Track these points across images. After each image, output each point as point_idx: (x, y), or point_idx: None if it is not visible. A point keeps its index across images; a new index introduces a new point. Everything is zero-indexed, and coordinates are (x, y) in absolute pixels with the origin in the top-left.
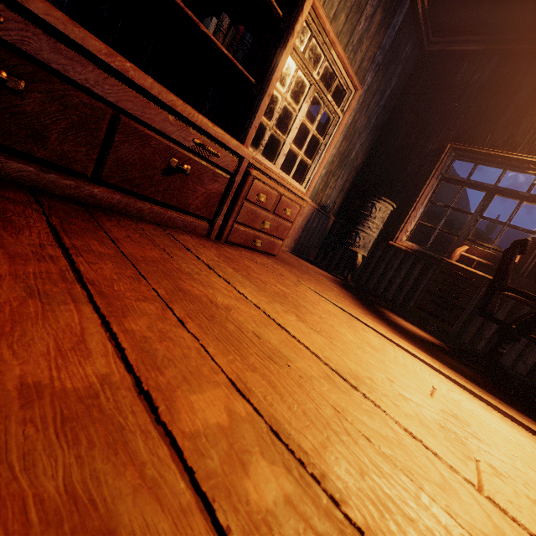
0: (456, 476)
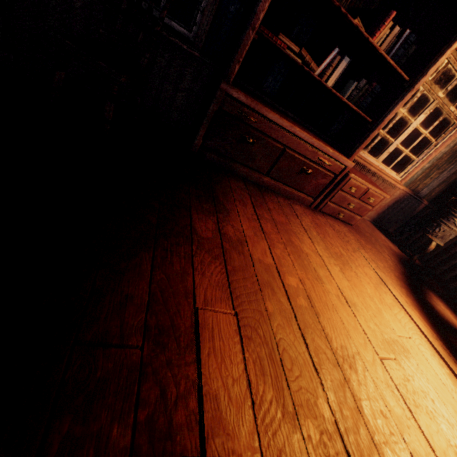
0: (369, 346)
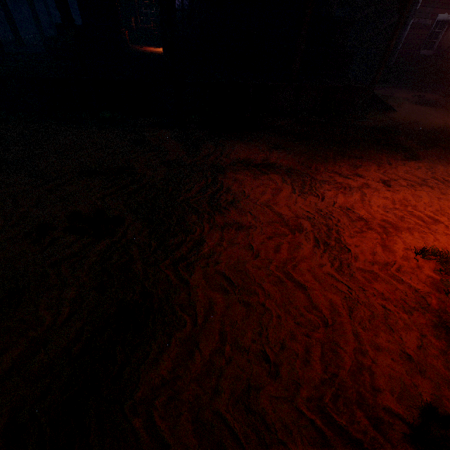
0: None
